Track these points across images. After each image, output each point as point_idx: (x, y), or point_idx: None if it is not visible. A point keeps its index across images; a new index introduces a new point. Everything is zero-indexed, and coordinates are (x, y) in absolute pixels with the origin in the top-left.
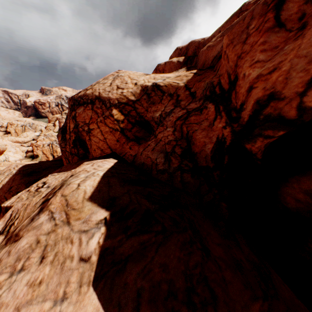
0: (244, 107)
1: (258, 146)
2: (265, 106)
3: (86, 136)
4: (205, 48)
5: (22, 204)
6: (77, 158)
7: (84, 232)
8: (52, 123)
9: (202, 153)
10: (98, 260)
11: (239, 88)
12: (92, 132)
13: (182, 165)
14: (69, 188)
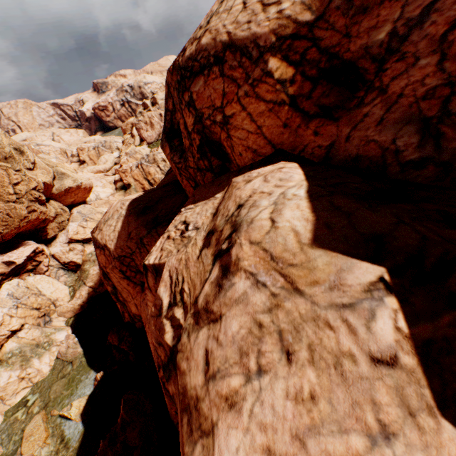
0: None
1: None
2: None
3: (220, 132)
4: None
5: (177, 261)
6: (211, 175)
7: (345, 307)
8: (129, 134)
9: None
10: (420, 364)
11: None
12: (231, 123)
13: None
14: (256, 229)
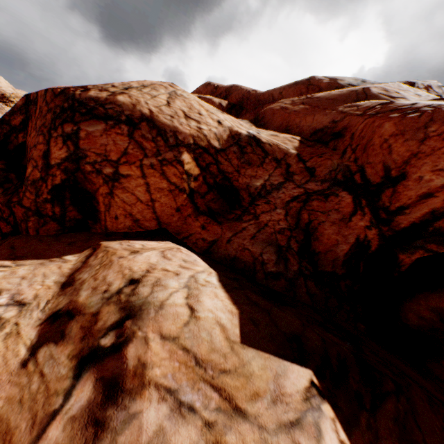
0: (407, 211)
1: (413, 258)
2: (438, 218)
3: (102, 185)
4: (277, 107)
5: None
6: (58, 226)
7: (294, 426)
8: None
9: (328, 254)
10: None
11: (405, 189)
12: (122, 182)
13: (302, 268)
14: (169, 316)
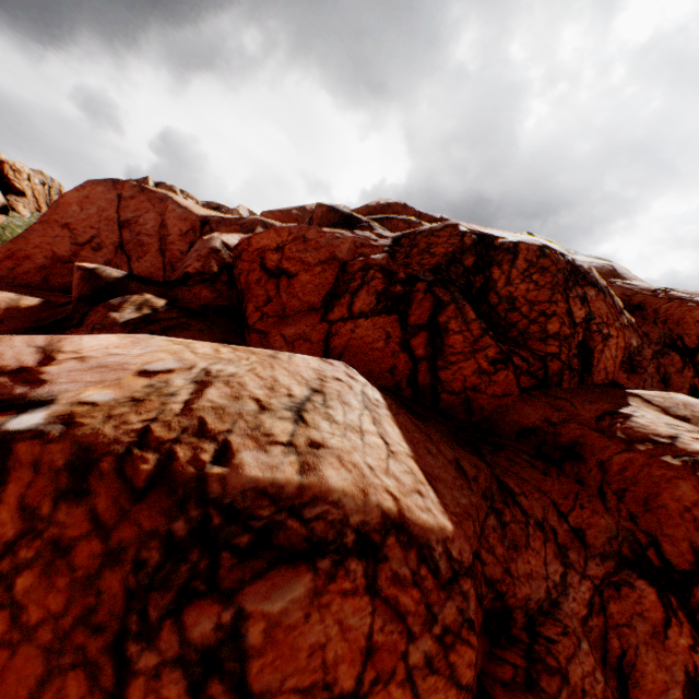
0: None
1: None
2: None
3: (599, 343)
4: None
5: None
6: (577, 379)
7: None
8: None
9: None
10: None
11: None
12: (608, 341)
13: None
14: None
